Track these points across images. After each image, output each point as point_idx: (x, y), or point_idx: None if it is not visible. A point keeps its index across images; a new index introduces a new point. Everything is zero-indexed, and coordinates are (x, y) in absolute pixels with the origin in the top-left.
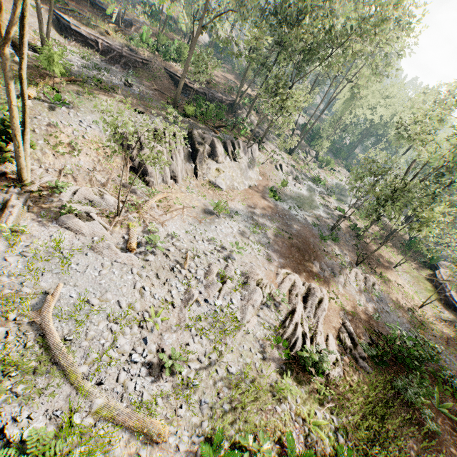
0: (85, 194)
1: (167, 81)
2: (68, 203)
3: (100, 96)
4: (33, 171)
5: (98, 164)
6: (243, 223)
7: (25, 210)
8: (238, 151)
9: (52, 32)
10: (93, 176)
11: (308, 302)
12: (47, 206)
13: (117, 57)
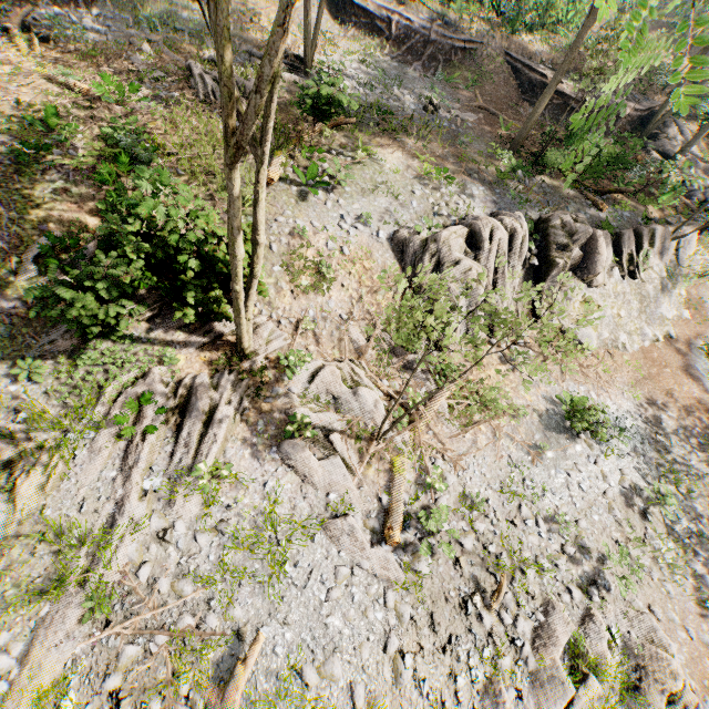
0: (328, 382)
1: (505, 81)
2: (299, 401)
3: (380, 151)
4: (259, 330)
5: (357, 304)
6: (631, 458)
7: (236, 420)
8: (645, 253)
9: (323, 18)
10: (346, 330)
11: None
12: (268, 407)
13: (419, 46)
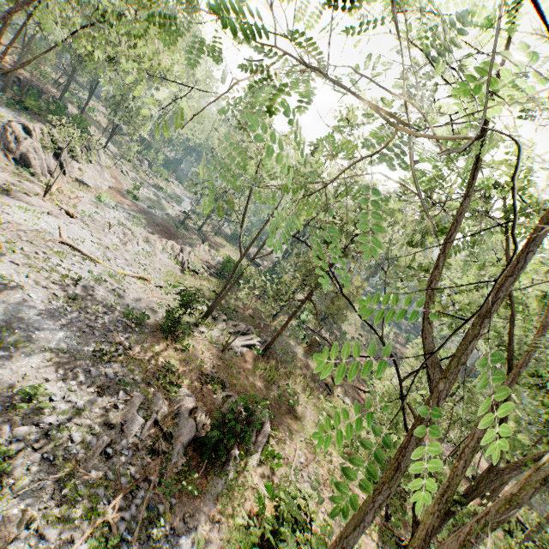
0: (5, 178)
1: None
2: None
3: None
4: None
5: None
6: (123, 213)
7: None
8: (90, 153)
9: None
10: None
11: (183, 253)
12: None
13: None
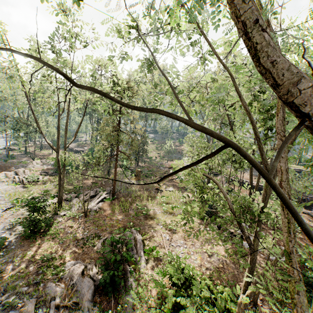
0: None
1: None
2: None
3: None
4: None
5: None
6: None
7: None
8: None
9: None
10: None
11: (19, 174)
12: None
13: None
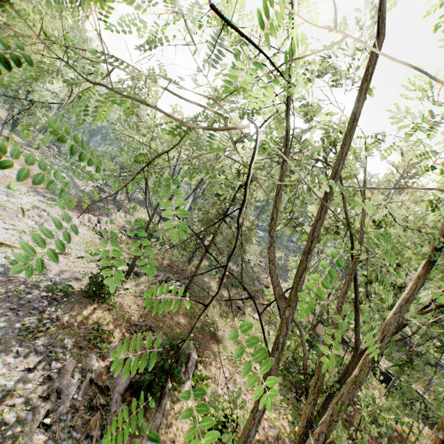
0: None
1: None
2: None
3: None
4: None
5: None
6: (36, 196)
7: None
8: None
9: None
10: None
11: (101, 223)
12: None
13: None
